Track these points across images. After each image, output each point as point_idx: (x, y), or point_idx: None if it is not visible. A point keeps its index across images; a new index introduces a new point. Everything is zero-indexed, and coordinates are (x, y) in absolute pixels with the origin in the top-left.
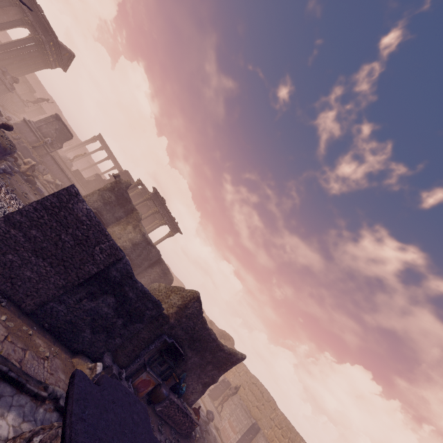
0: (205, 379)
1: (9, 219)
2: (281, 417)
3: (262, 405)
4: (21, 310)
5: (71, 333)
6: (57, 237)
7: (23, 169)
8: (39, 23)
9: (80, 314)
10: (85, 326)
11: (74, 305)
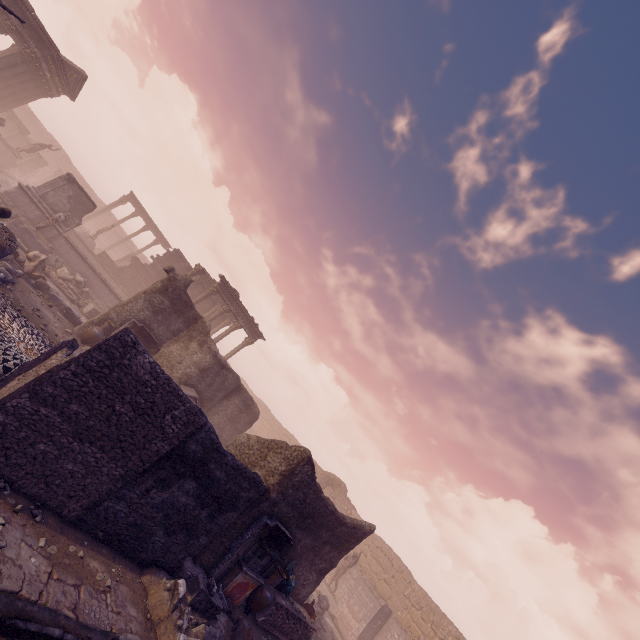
0: (321, 565)
1: (36, 394)
2: (419, 594)
3: (392, 578)
4: (63, 519)
5: (137, 540)
6: (109, 410)
7: (28, 268)
8: (28, 30)
9: (148, 511)
10: (156, 526)
11: (138, 500)
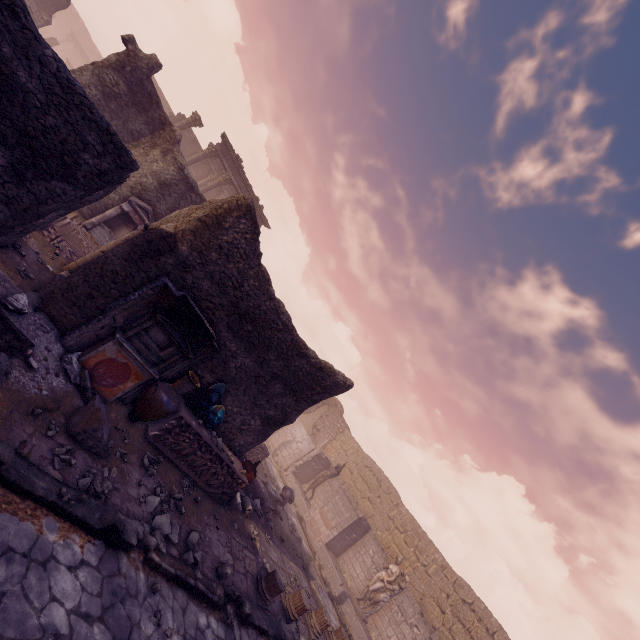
0: (269, 411)
1: None
2: (406, 517)
3: (378, 498)
4: None
5: None
6: None
7: None
8: None
9: None
10: None
11: None
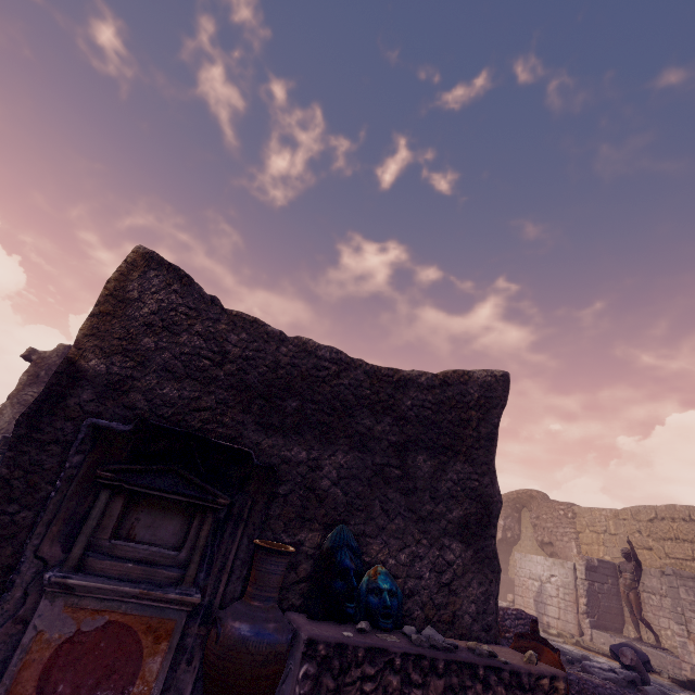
0: (452, 514)
1: None
2: None
3: None
4: None
5: None
6: None
7: None
8: None
9: None
10: None
11: None
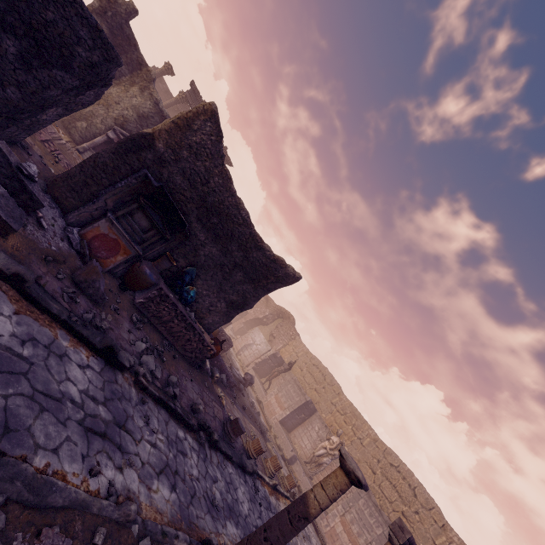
0: (232, 296)
1: None
2: (346, 403)
3: (323, 389)
4: None
5: None
6: None
7: None
8: None
9: None
10: None
11: None
